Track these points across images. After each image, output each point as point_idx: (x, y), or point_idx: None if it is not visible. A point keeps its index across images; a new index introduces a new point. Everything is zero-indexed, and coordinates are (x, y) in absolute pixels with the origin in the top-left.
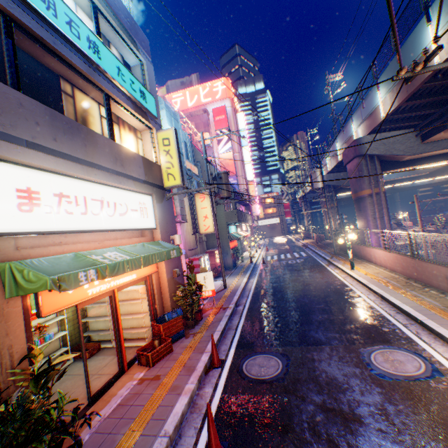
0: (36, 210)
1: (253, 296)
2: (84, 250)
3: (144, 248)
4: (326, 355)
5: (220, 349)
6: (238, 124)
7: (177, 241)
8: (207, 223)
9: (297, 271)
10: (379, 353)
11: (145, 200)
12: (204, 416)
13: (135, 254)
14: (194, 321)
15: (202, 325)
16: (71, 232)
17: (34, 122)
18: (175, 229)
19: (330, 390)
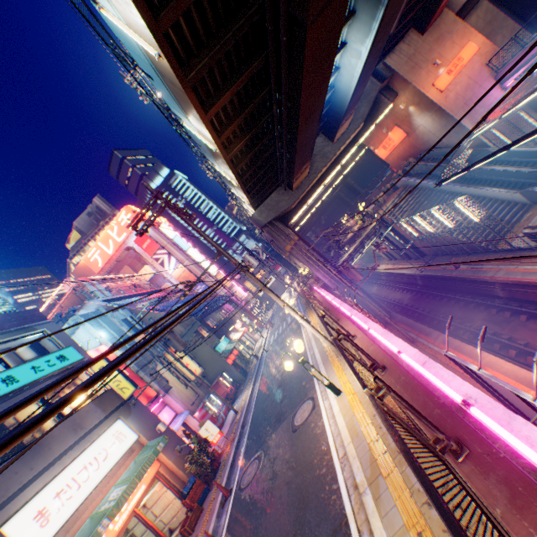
0: (51, 517)
1: (255, 406)
2: (96, 508)
3: (137, 463)
4: (278, 435)
5: (231, 480)
6: (168, 236)
7: (163, 428)
8: (192, 368)
9: (284, 348)
10: (299, 411)
11: (116, 428)
12: (222, 535)
13: (130, 478)
14: (214, 471)
15: (220, 469)
16: (80, 507)
17: (15, 473)
18: (157, 418)
19: (273, 462)
